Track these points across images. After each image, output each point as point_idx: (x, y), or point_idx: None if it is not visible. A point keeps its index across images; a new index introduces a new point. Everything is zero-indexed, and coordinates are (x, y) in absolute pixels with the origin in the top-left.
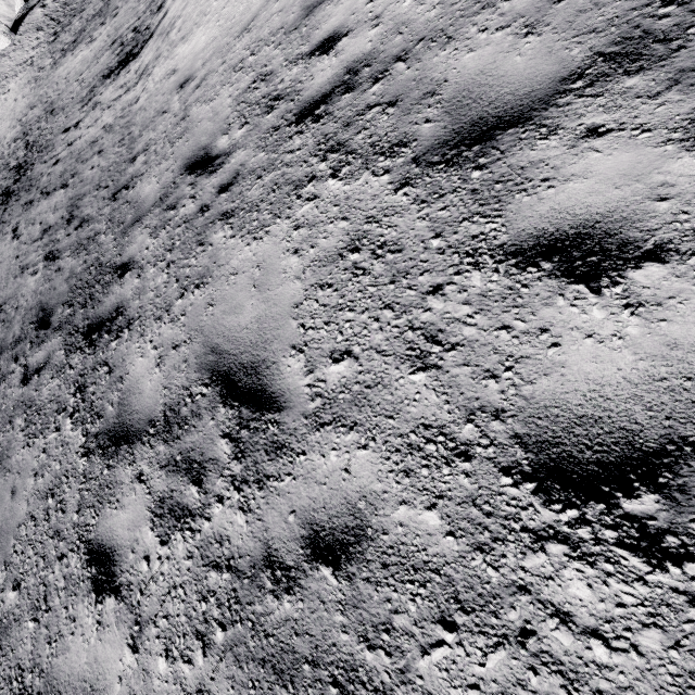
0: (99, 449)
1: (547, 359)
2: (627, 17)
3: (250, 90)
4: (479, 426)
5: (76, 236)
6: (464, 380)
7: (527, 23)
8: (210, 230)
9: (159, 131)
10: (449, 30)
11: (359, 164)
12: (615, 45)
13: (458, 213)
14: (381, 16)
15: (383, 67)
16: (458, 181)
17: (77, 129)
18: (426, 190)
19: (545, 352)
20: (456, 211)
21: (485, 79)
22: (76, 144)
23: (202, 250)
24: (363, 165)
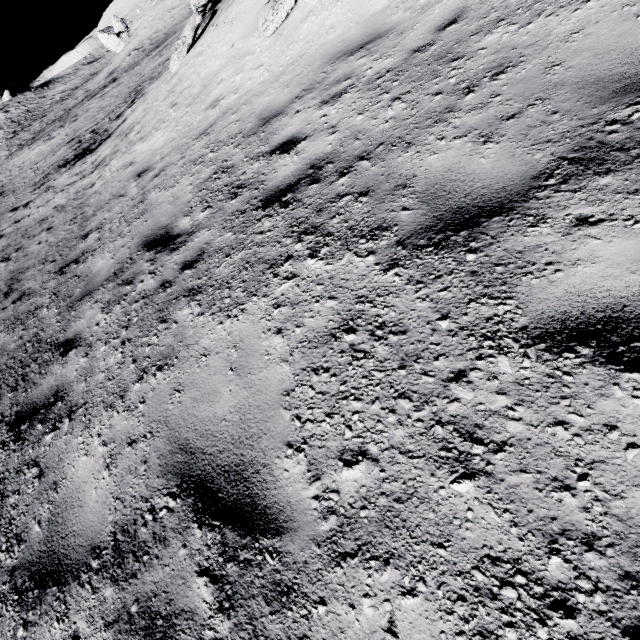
0: (14, 593)
1: (630, 465)
2: (577, 132)
3: (211, 180)
4: (569, 559)
5: (13, 309)
6: (527, 492)
7: (482, 134)
8: (173, 307)
9: (114, 212)
10: (406, 138)
11: (339, 245)
12: (575, 152)
13: (462, 294)
14: (337, 126)
15: (347, 164)
16: (453, 263)
17: (26, 208)
18: (419, 271)
19: (623, 455)
20: (459, 292)
21: (455, 176)
22: (24, 222)
23: (165, 327)
24: (343, 246)
